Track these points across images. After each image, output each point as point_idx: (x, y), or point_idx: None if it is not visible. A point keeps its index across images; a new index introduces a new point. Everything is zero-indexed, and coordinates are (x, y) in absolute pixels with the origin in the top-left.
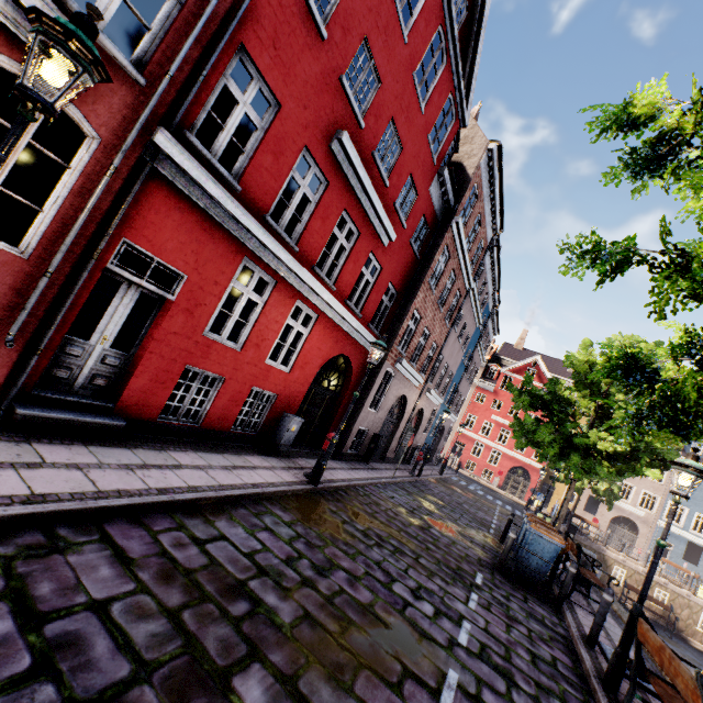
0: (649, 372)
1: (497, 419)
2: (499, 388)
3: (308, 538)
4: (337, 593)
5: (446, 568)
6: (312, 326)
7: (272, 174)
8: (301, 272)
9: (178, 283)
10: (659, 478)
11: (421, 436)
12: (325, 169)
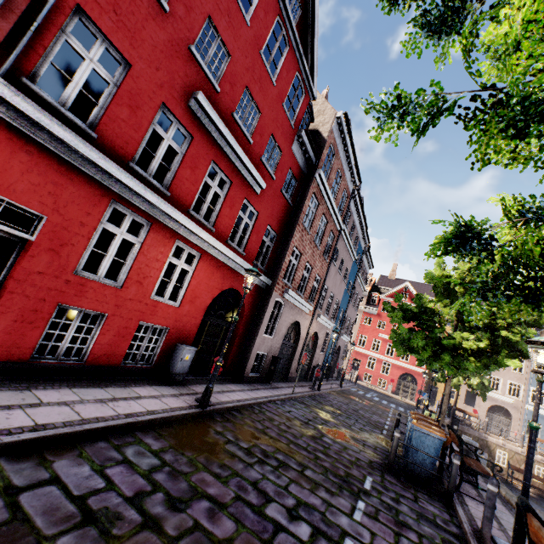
0: (486, 238)
1: (383, 336)
2: (381, 311)
3: (174, 466)
4: (188, 531)
5: (333, 477)
6: (196, 264)
7: (131, 125)
8: (174, 214)
9: (39, 225)
10: (519, 366)
11: (319, 356)
12: (187, 125)
